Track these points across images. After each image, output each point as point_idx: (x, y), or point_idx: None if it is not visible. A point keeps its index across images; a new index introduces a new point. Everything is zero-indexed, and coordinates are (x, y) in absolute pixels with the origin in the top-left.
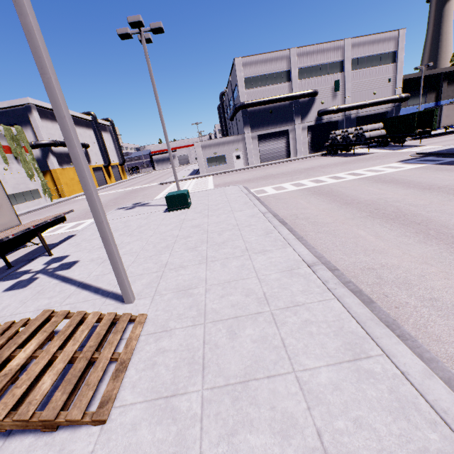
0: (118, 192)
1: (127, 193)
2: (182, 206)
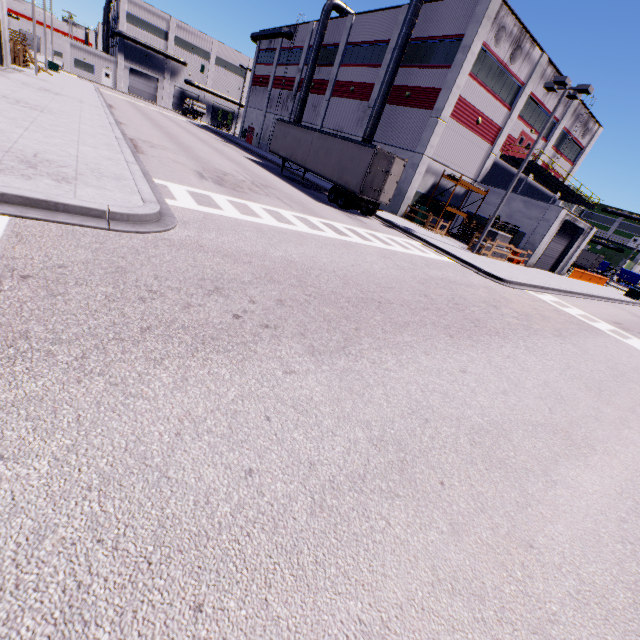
0: None
1: None
2: (55, 70)
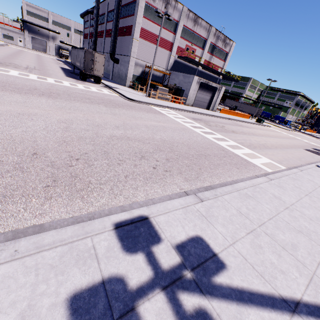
0: None
1: None
2: None
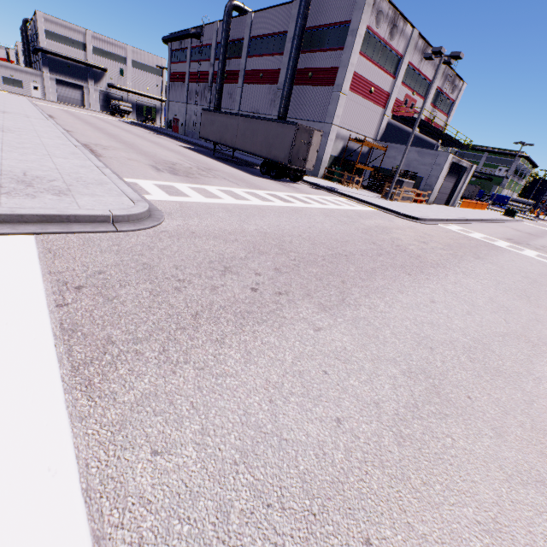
0: None
1: None
2: None
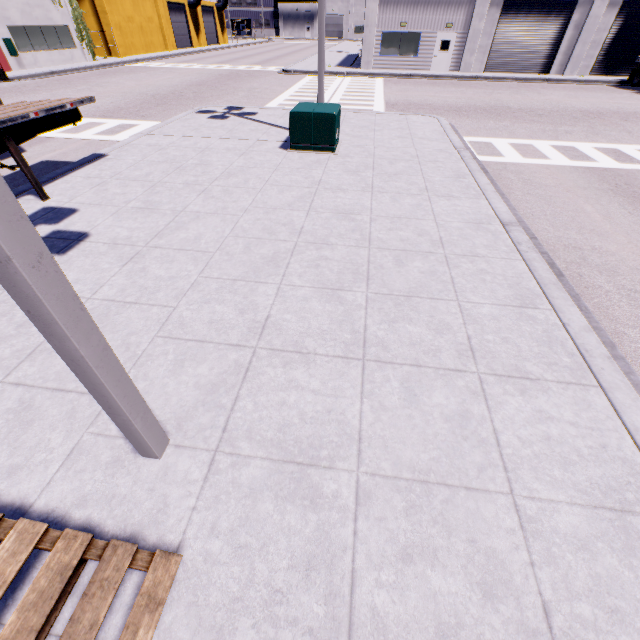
0: (207, 70)
1: (221, 76)
2: (321, 143)
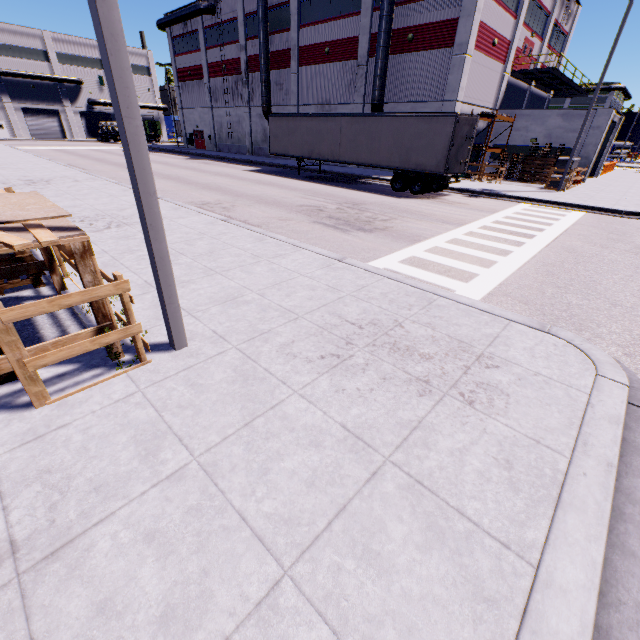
0: None
1: None
2: None
